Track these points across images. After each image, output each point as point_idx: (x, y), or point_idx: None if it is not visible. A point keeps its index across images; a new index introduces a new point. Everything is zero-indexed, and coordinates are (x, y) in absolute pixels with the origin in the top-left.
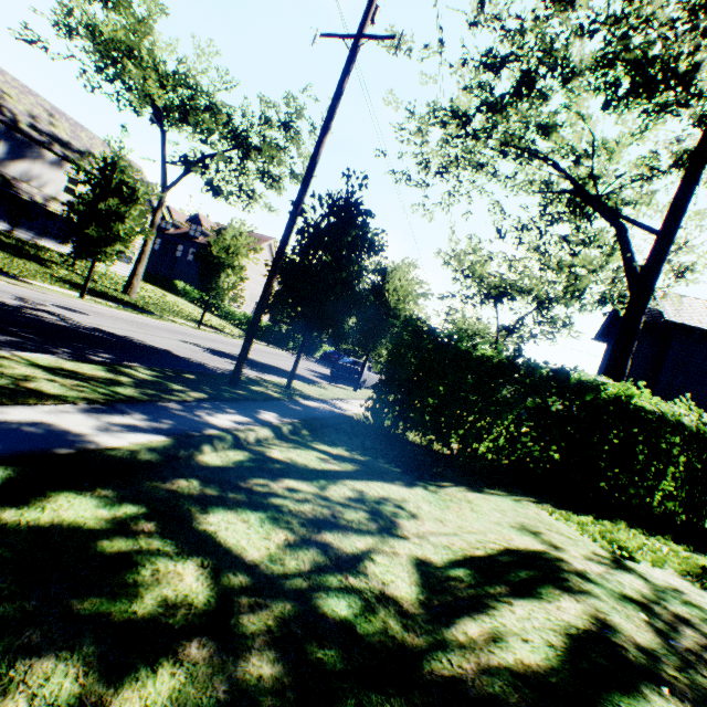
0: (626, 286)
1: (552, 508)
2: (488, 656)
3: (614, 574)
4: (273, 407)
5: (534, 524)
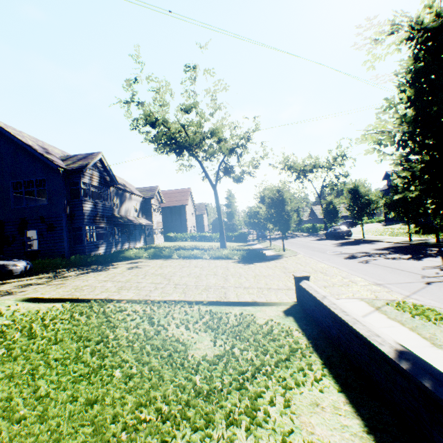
0: None
1: None
2: None
3: None
4: None
5: None
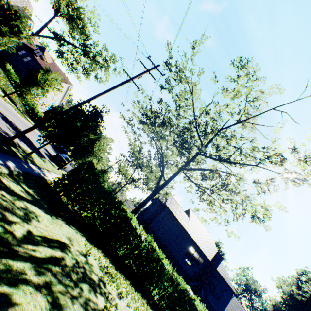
0: (153, 189)
1: (86, 239)
2: (29, 251)
3: (80, 255)
4: (16, 161)
5: (74, 238)
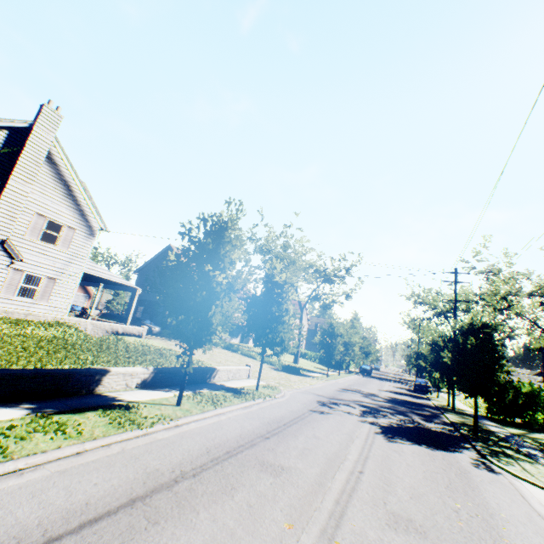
0: None
1: None
2: None
3: None
4: None
5: None
